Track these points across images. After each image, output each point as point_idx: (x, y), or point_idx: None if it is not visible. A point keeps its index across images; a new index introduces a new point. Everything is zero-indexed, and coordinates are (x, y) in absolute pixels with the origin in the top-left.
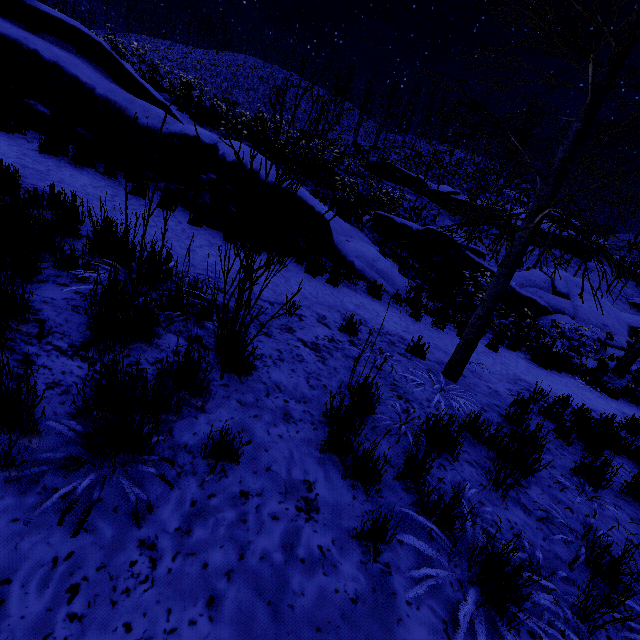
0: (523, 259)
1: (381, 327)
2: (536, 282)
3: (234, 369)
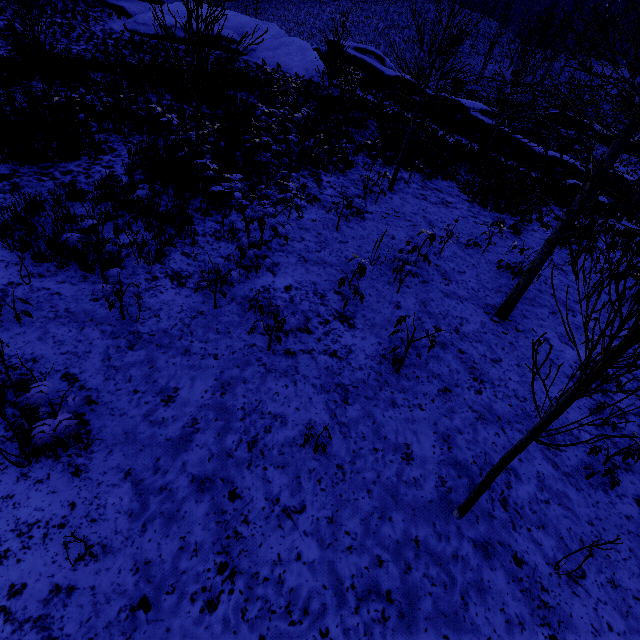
0: None
1: None
2: None
3: None
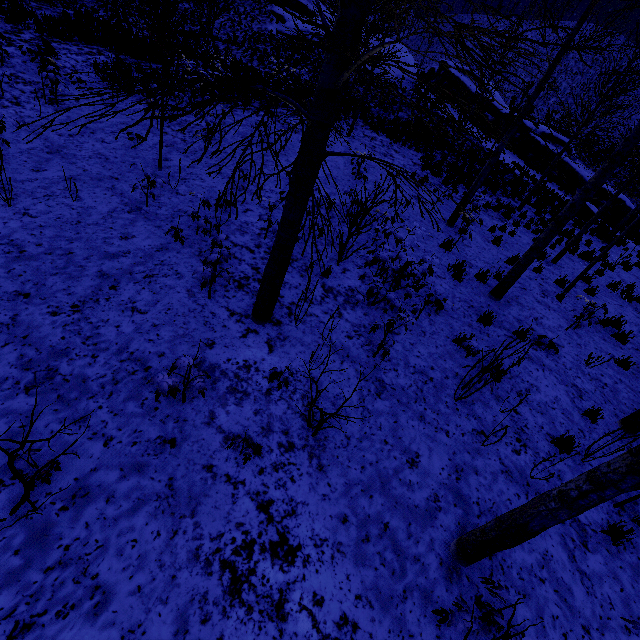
0: None
1: None
2: None
3: (622, 245)
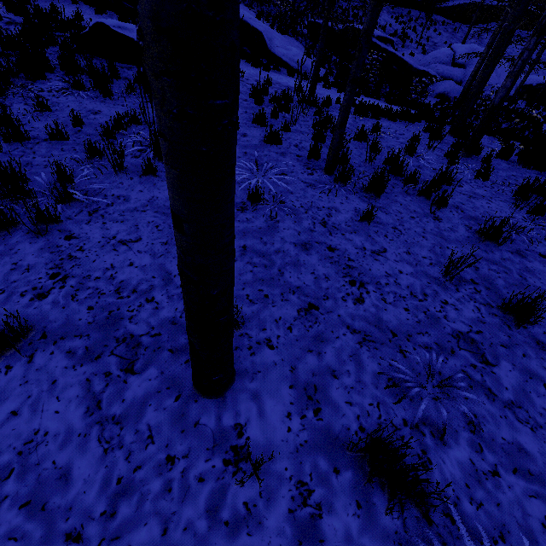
0: (454, 41)
1: (288, 85)
2: (440, 58)
3: None
